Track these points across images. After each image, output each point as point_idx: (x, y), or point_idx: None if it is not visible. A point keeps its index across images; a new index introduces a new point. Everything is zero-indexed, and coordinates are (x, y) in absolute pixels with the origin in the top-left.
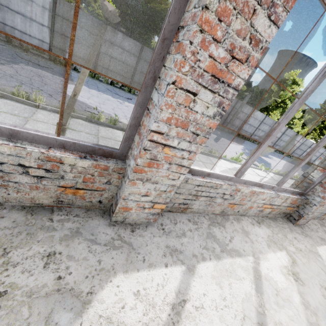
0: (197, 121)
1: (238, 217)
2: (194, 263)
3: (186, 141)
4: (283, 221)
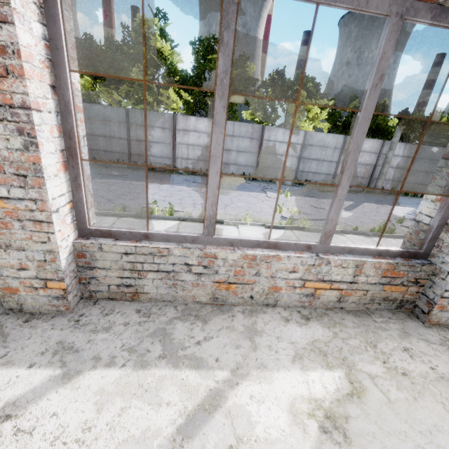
0: (10, 160)
1: (257, 309)
2: (85, 368)
3: (17, 188)
4: (394, 317)
